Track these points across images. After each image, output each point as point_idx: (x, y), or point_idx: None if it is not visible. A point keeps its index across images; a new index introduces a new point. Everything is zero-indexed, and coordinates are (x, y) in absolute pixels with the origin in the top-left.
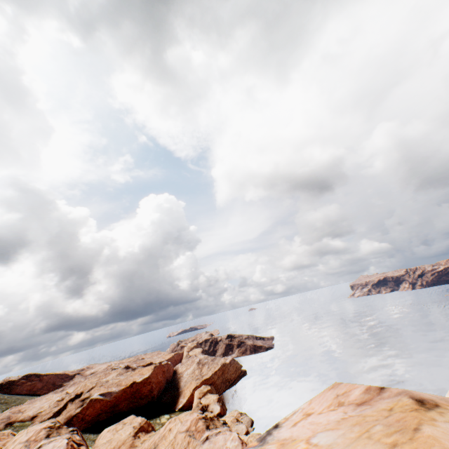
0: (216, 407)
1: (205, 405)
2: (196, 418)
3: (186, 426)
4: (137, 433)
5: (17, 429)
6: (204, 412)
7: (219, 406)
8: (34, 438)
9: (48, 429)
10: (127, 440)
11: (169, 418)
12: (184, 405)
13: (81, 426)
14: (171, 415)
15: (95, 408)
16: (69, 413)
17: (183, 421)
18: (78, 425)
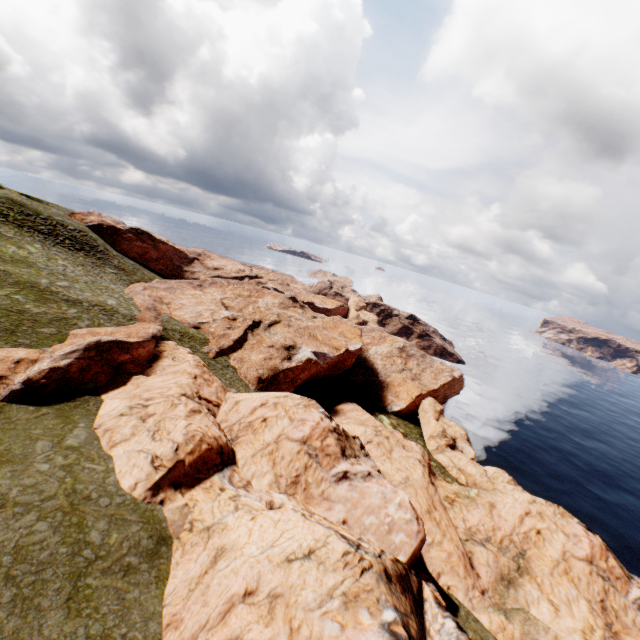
0: (467, 448)
1: (453, 439)
2: (598, 545)
3: (585, 553)
4: (430, 477)
5: (186, 345)
6: (453, 448)
7: (473, 450)
8: (317, 444)
9: (334, 434)
10: (428, 489)
11: (393, 426)
12: (400, 411)
13: (288, 389)
14: (390, 420)
15: (309, 373)
16: (272, 363)
17: (570, 536)
18: (286, 387)
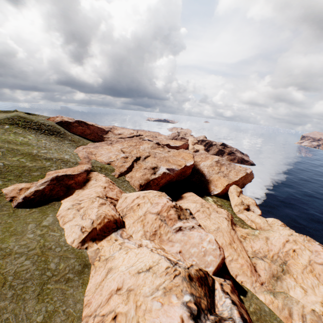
0: (256, 209)
1: (247, 205)
2: None
3: (322, 260)
4: (232, 226)
5: (103, 173)
6: (248, 210)
7: (259, 210)
8: (165, 214)
9: (174, 209)
10: (231, 232)
11: (214, 202)
12: (218, 194)
13: (156, 189)
14: (213, 199)
15: (165, 179)
16: (146, 176)
17: (313, 252)
18: (154, 188)
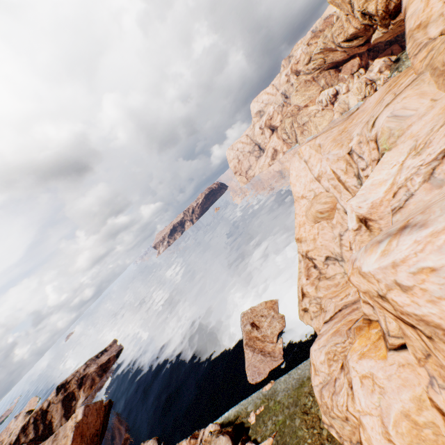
0: None
1: None
2: None
3: None
4: None
5: None
6: None
7: None
8: None
9: None
10: None
11: None
12: None
13: None
14: None
15: None
16: None
17: None
18: None
